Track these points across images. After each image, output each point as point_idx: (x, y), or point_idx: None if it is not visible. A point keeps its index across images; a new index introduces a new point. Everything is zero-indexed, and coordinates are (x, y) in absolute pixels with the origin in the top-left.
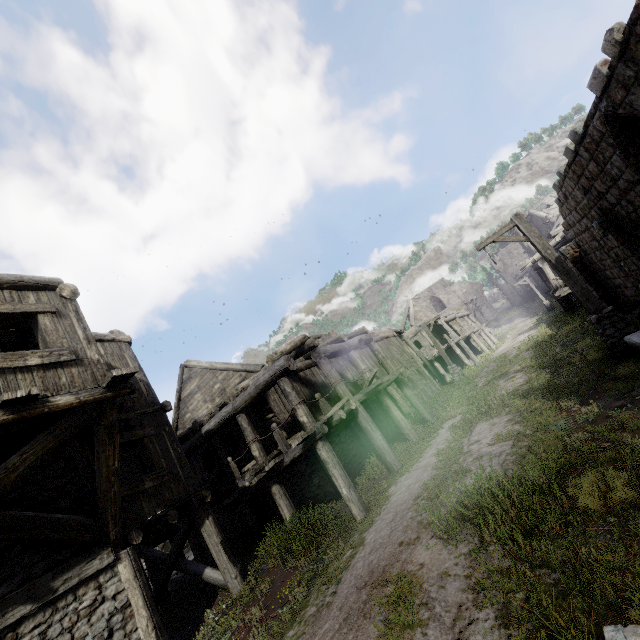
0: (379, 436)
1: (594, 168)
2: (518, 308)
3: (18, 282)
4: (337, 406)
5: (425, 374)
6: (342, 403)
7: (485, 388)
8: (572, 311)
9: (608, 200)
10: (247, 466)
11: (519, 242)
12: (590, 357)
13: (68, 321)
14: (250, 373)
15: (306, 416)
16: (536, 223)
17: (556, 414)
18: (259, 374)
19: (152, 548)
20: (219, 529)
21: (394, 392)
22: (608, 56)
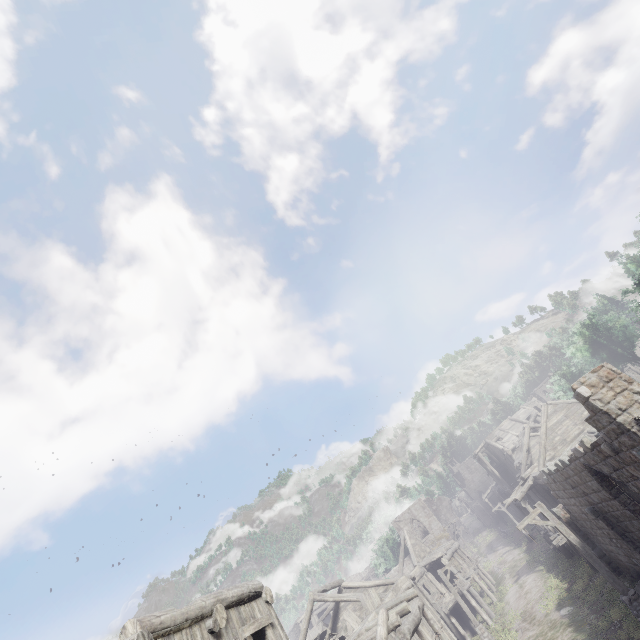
0: None
1: (578, 479)
2: (492, 530)
3: (249, 593)
4: None
5: (452, 638)
6: None
7: None
8: (565, 555)
9: (592, 498)
10: None
11: (482, 465)
12: (634, 635)
13: (277, 630)
14: None
15: None
16: (493, 450)
17: None
18: None
19: None
20: None
21: None
22: (583, 448)
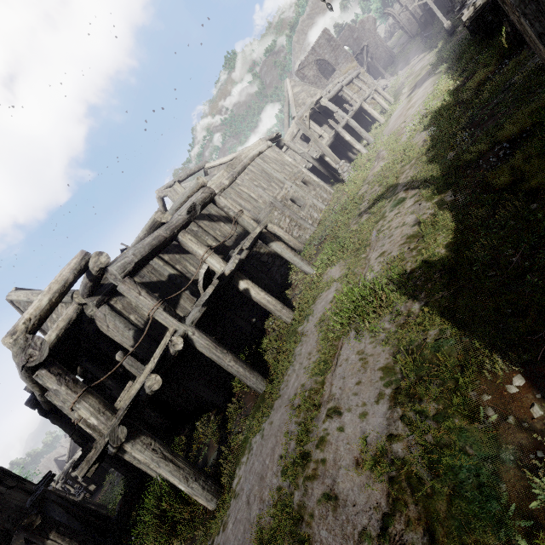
0: (230, 362)
1: None
2: (415, 40)
3: None
4: (152, 360)
5: (314, 181)
6: (162, 347)
7: (367, 222)
8: (482, 35)
9: None
10: (118, 400)
11: None
12: (534, 182)
13: None
14: (67, 304)
15: (93, 417)
16: None
17: (474, 424)
18: (66, 313)
19: (53, 510)
20: (71, 536)
21: (276, 229)
22: None
